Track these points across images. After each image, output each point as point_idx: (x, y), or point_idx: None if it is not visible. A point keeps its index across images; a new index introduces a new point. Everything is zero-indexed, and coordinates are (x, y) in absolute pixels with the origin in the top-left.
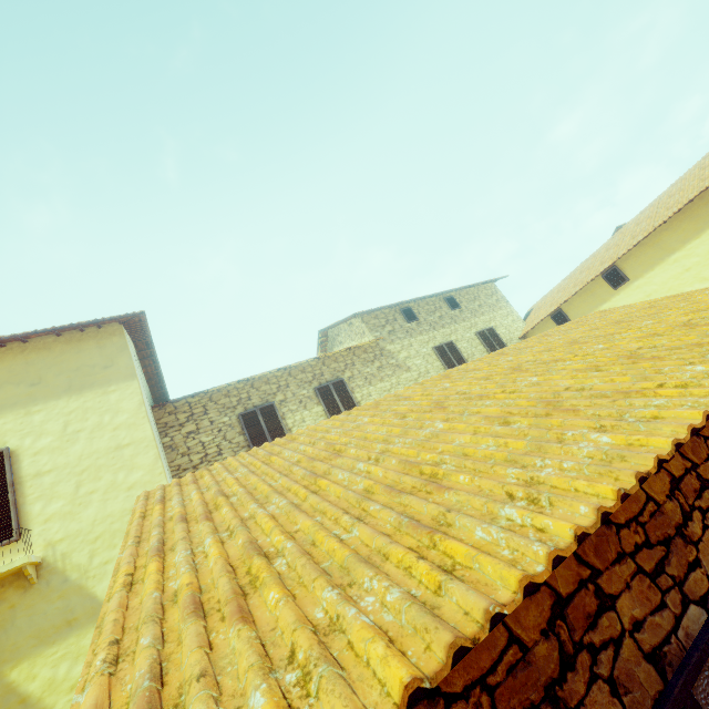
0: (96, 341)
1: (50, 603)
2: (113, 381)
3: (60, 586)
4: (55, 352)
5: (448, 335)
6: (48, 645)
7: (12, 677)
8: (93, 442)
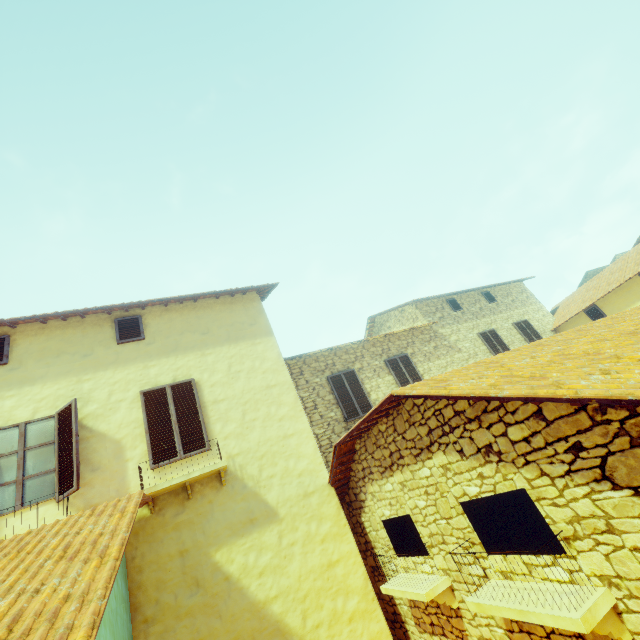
0: (242, 305)
1: (236, 503)
2: (258, 336)
3: (241, 491)
4: (216, 311)
5: (489, 323)
6: (238, 536)
7: (217, 558)
8: (250, 381)
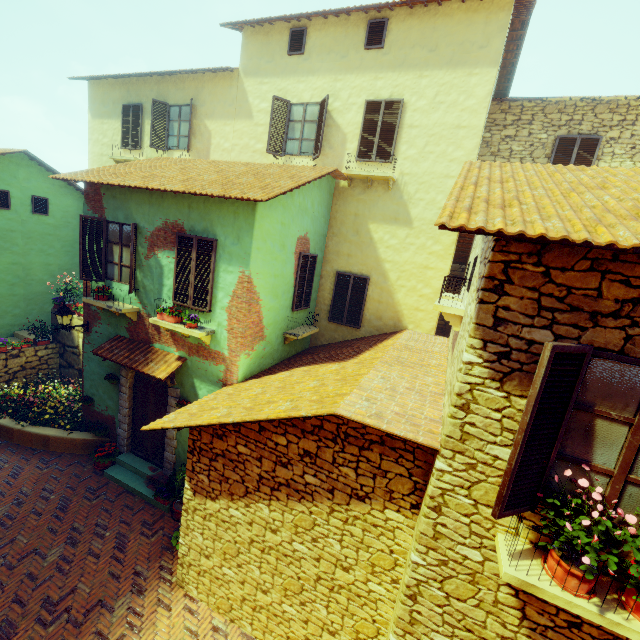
0: (486, 15)
1: (392, 204)
2: (480, 64)
3: (398, 199)
4: (454, 21)
5: None
6: (385, 223)
7: (370, 227)
8: (446, 116)
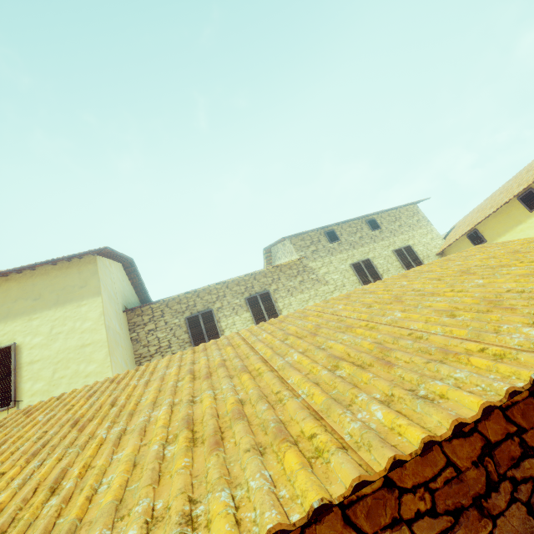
0: (78, 268)
1: None
2: (85, 297)
3: None
4: (51, 277)
5: (366, 253)
6: None
7: None
8: (67, 341)
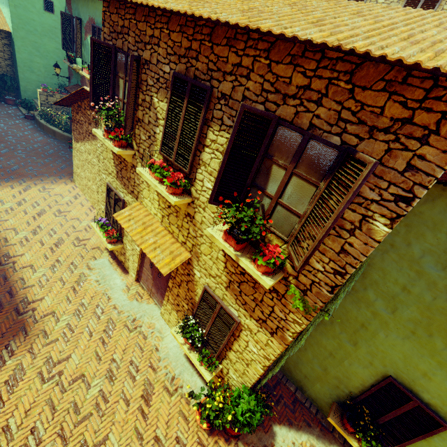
0: None
1: None
2: None
3: None
4: None
5: None
6: None
7: None
8: None
